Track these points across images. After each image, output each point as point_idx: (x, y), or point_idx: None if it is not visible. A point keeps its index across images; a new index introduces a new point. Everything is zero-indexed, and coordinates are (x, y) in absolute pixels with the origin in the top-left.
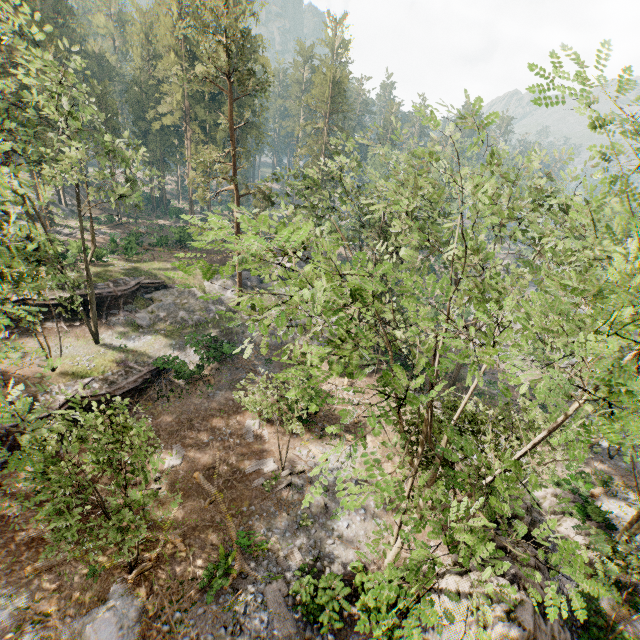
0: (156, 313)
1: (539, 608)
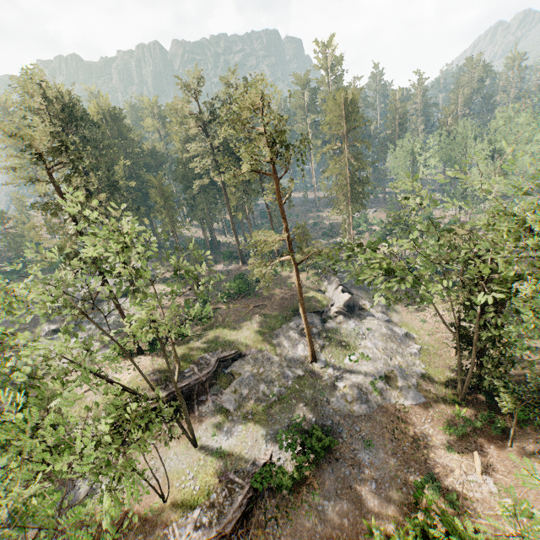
0: (239, 391)
1: None
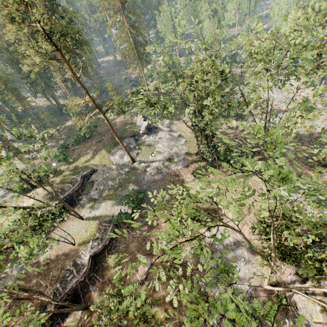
0: (98, 188)
1: None
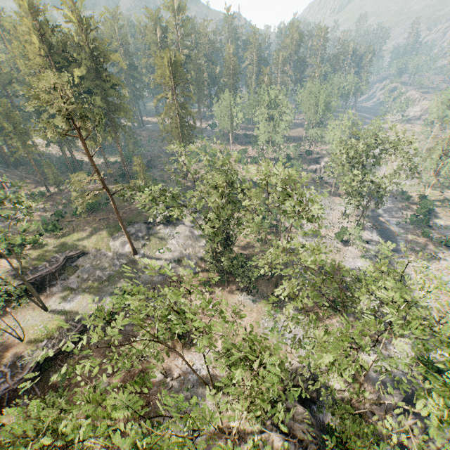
0: (81, 276)
1: (303, 443)
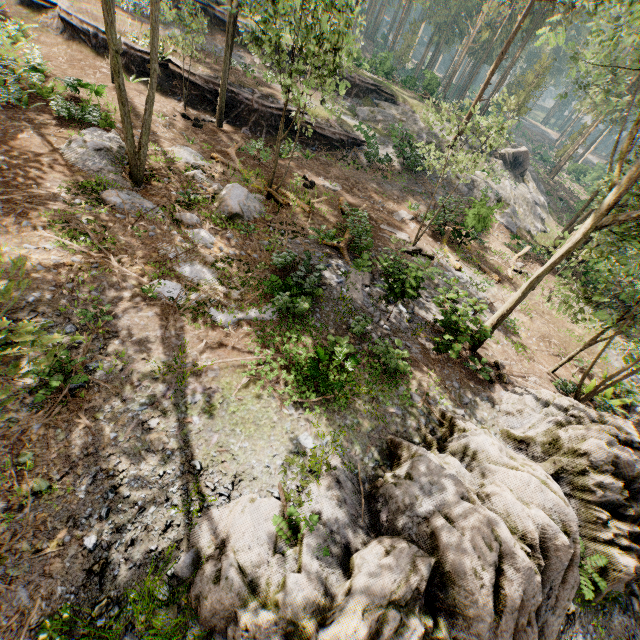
0: (375, 114)
1: None
